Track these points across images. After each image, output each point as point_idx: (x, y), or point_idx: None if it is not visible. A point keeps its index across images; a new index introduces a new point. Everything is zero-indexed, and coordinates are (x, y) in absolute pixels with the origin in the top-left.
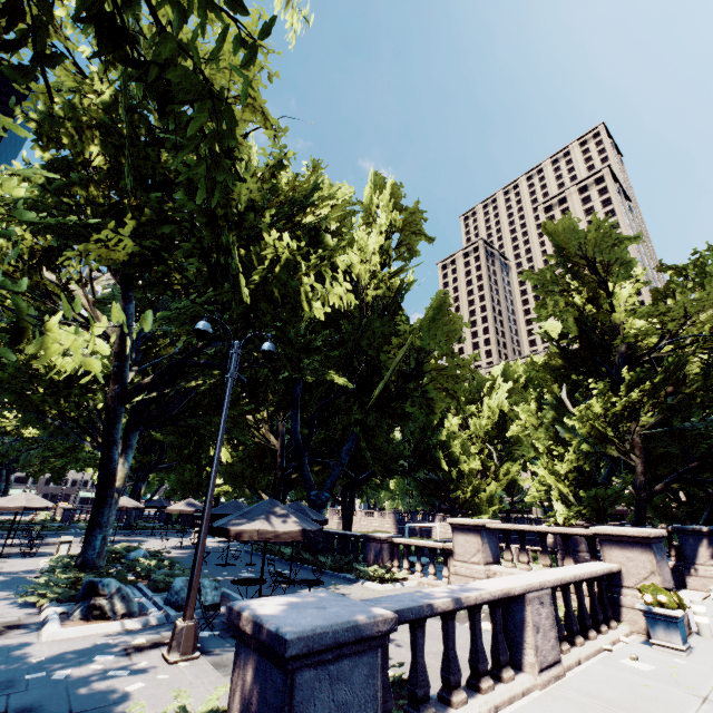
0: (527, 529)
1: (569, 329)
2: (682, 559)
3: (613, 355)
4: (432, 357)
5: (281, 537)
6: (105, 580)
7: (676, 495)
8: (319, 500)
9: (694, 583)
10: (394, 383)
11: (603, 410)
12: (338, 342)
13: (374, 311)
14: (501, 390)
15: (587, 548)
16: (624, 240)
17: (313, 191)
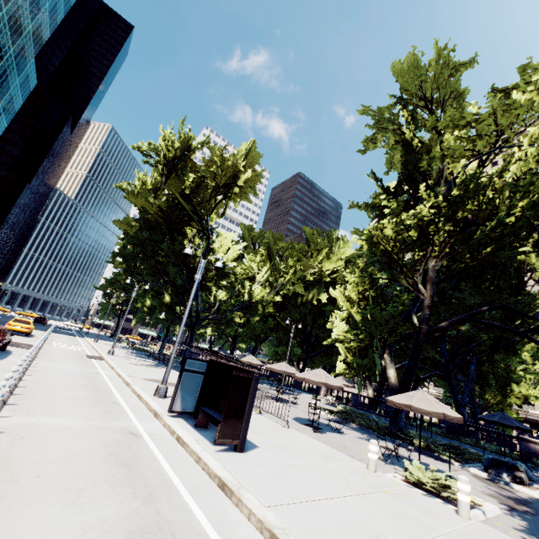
0: None
1: None
2: None
3: None
4: None
5: None
6: (518, 463)
7: None
8: (463, 402)
9: None
10: None
11: None
12: None
13: None
14: None
15: None
16: None
17: None
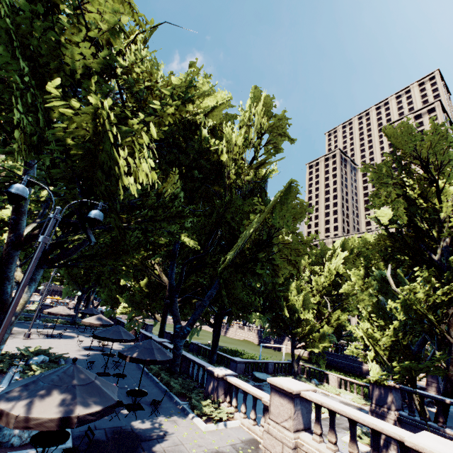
0: (337, 411)
1: (399, 218)
2: None
3: (437, 244)
4: (279, 231)
5: (44, 425)
6: None
7: None
8: (181, 332)
9: None
10: (249, 249)
11: (424, 294)
12: (209, 213)
13: (243, 191)
14: (339, 257)
15: (396, 407)
16: None
17: (187, 87)
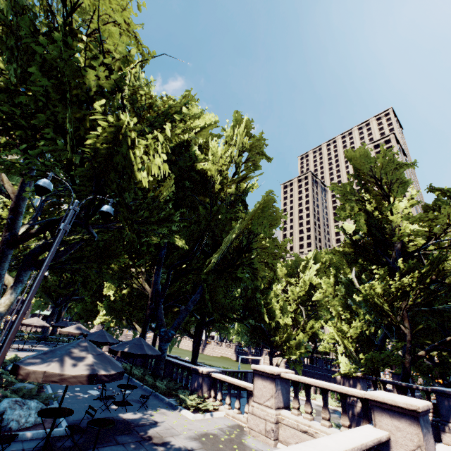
0: (312, 384)
1: (360, 227)
2: (438, 415)
3: (391, 250)
4: (259, 238)
5: (68, 380)
6: None
7: (432, 357)
8: (166, 336)
9: (448, 438)
10: (231, 255)
11: (381, 289)
12: (194, 221)
13: (226, 204)
14: (312, 268)
15: None
16: (404, 166)
17: (181, 109)
